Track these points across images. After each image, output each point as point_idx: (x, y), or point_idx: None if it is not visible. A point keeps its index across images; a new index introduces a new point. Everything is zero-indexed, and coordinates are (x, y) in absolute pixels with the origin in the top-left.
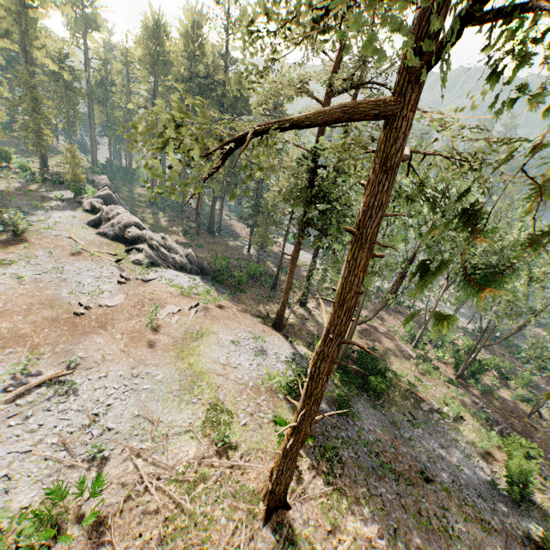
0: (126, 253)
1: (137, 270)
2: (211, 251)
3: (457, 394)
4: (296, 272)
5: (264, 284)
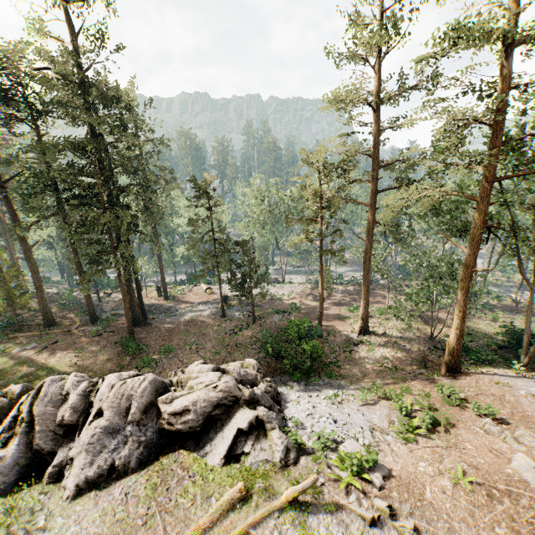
0: (225, 460)
1: (324, 470)
2: (192, 345)
3: (523, 318)
4: (283, 307)
5: (313, 338)
